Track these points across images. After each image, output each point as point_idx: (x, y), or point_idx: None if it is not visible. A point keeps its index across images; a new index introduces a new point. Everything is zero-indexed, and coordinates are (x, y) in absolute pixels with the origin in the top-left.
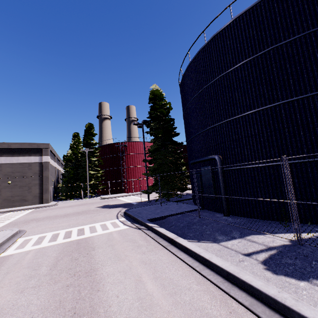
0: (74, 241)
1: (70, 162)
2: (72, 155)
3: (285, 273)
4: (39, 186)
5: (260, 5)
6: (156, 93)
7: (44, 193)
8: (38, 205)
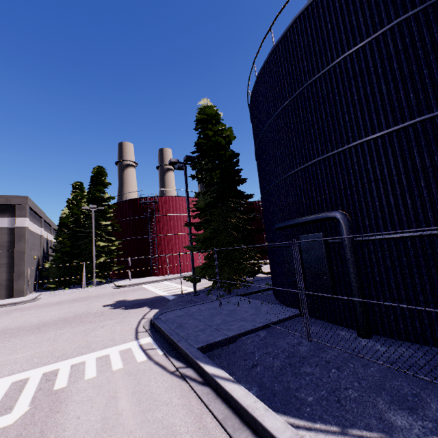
0: (13, 429)
1: (66, 227)
2: (70, 216)
3: None
4: (7, 267)
5: None
6: (209, 111)
7: (17, 280)
8: (3, 301)
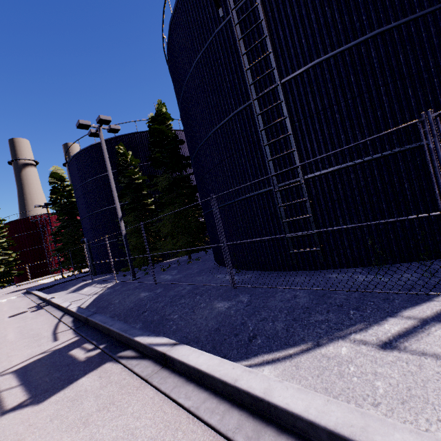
0: None
1: None
2: None
3: (72, 292)
4: None
5: (91, 148)
6: (56, 176)
7: None
8: None
